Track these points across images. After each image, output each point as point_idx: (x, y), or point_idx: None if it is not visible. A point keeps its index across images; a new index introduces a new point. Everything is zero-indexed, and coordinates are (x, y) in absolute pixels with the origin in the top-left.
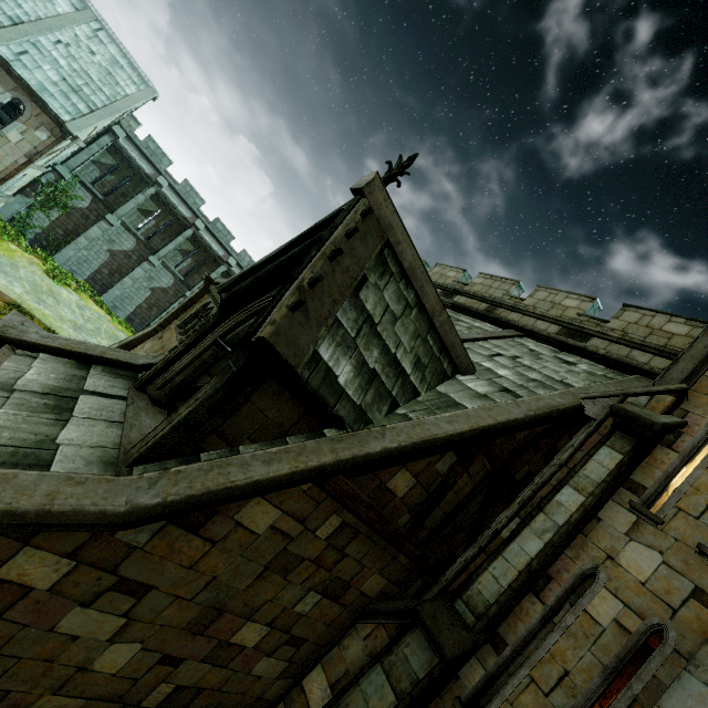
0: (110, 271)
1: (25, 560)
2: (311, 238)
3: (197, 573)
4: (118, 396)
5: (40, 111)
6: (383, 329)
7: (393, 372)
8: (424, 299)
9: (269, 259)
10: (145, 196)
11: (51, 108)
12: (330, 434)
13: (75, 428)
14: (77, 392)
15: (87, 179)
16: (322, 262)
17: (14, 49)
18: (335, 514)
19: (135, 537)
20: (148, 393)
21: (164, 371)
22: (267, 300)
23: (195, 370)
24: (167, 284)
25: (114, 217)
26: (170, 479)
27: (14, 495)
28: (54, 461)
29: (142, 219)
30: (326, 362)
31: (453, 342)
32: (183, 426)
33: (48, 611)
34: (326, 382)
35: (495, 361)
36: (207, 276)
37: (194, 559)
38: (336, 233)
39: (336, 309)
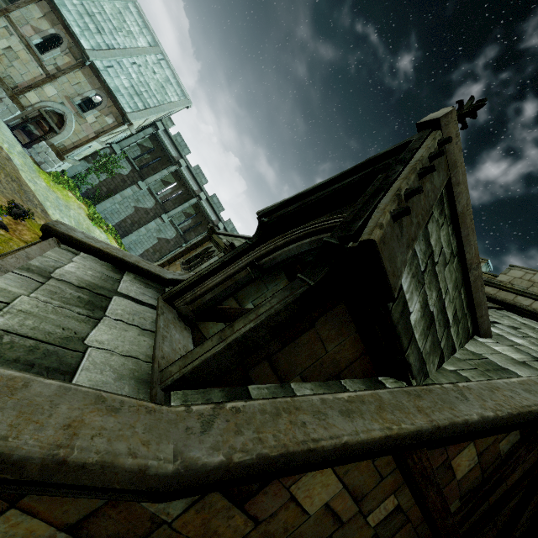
0: (132, 221)
1: (4, 531)
2: (367, 169)
3: None
4: (149, 304)
5: (112, 104)
6: (439, 270)
7: (442, 320)
8: (466, 248)
9: (318, 187)
10: (168, 171)
11: (120, 103)
12: (388, 383)
13: (107, 329)
14: (111, 292)
15: (131, 156)
16: (413, 177)
17: (105, 63)
18: (393, 495)
19: (166, 505)
20: (176, 306)
21: (194, 286)
22: (311, 226)
23: (226, 289)
24: (170, 237)
25: (143, 183)
26: (229, 421)
27: (16, 419)
28: (79, 368)
29: (162, 187)
30: (404, 293)
31: (480, 300)
32: (238, 346)
33: None
34: (403, 317)
35: (498, 327)
36: (212, 226)
37: None
38: (421, 153)
39: (419, 233)
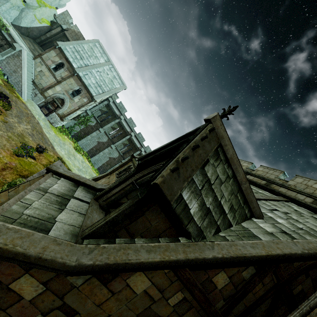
0: (96, 149)
1: (24, 281)
2: (183, 140)
3: (101, 310)
4: (86, 201)
5: (86, 92)
6: (215, 187)
7: (218, 211)
8: (237, 174)
9: (162, 147)
10: (115, 122)
11: (90, 91)
12: (182, 240)
13: (65, 214)
14: (71, 197)
15: (96, 115)
16: (188, 150)
17: (84, 73)
18: (180, 291)
19: (76, 280)
20: (99, 202)
21: (107, 192)
22: (158, 166)
23: (121, 194)
24: (116, 156)
25: (102, 129)
26: (99, 251)
27: (29, 244)
28: (52, 229)
29: (111, 131)
30: (185, 200)
31: (251, 199)
32: (111, 222)
33: (26, 313)
34: (184, 211)
35: (274, 213)
36: (132, 154)
37: (101, 300)
38: (196, 138)
39: (193, 173)
